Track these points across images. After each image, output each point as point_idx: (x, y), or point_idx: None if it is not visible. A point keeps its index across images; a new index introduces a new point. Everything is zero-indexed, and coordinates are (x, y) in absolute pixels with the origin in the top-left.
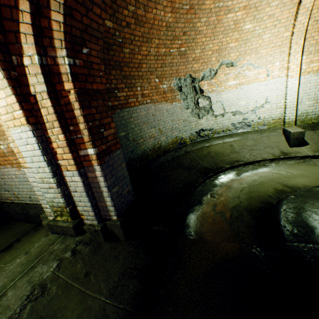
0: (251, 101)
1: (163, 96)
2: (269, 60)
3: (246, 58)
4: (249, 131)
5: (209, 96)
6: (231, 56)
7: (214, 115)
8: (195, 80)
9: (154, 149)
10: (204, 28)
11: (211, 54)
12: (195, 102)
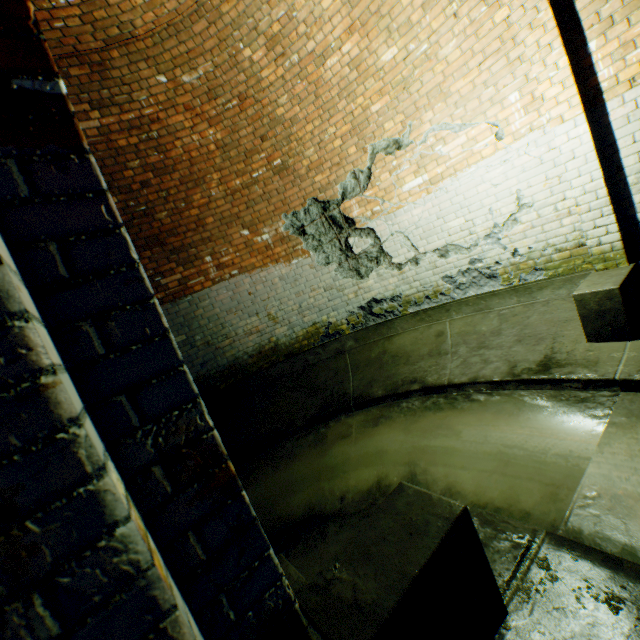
0: (479, 214)
1: (268, 254)
2: (486, 98)
3: (424, 117)
4: (494, 292)
5: (369, 227)
6: (386, 128)
7: (395, 264)
8: (329, 205)
9: (262, 353)
10: (297, 110)
11: (341, 144)
12: (342, 247)
